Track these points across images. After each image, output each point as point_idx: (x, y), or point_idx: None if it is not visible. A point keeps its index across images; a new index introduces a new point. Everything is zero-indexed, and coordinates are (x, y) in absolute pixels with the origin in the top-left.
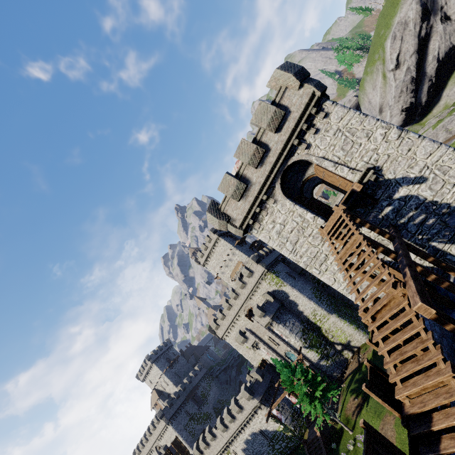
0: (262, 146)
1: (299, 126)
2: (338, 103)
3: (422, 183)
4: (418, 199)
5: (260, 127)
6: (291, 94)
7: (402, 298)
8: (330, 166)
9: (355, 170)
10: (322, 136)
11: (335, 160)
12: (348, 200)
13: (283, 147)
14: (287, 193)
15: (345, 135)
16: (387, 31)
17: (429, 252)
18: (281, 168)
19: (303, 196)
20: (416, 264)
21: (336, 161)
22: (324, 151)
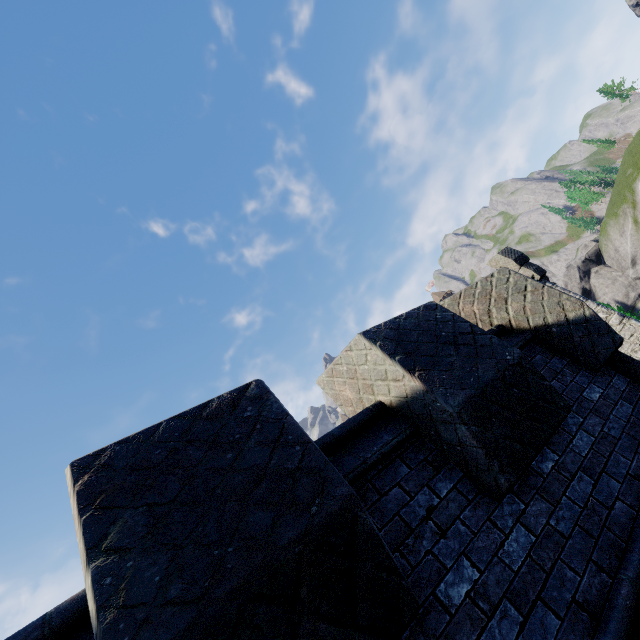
0: None
1: None
2: (557, 286)
3: None
4: None
5: None
6: None
7: None
8: None
9: None
10: None
11: None
12: None
13: None
14: None
15: None
16: (637, 172)
17: None
18: None
19: None
20: None
21: None
22: None
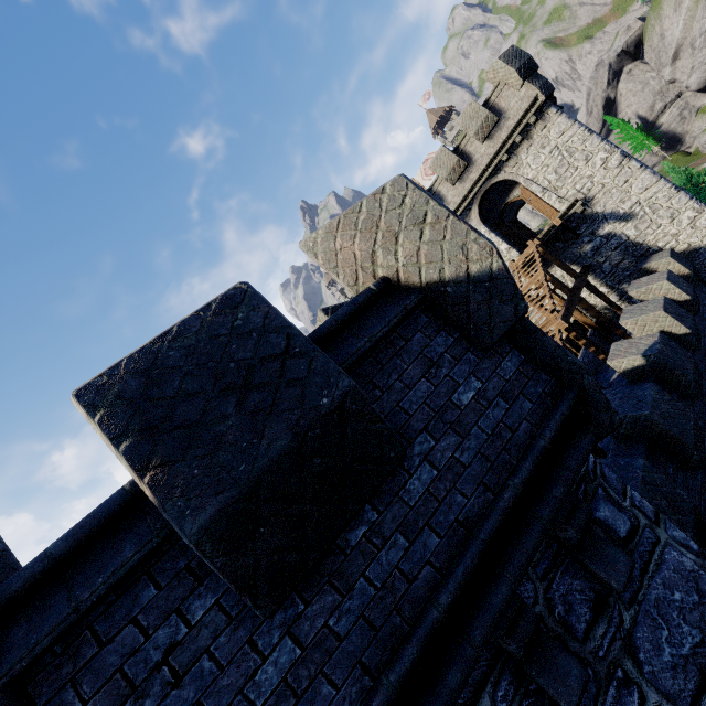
0: (465, 158)
1: (512, 138)
2: (563, 112)
3: (629, 220)
4: (620, 238)
5: (466, 133)
6: (510, 94)
7: (555, 321)
8: (537, 192)
9: (563, 199)
10: (536, 152)
11: (545, 184)
12: (548, 233)
13: (489, 162)
14: (484, 217)
15: (562, 155)
16: None
17: (617, 294)
18: (483, 187)
19: (502, 222)
20: (584, 300)
21: (546, 185)
22: (535, 171)
